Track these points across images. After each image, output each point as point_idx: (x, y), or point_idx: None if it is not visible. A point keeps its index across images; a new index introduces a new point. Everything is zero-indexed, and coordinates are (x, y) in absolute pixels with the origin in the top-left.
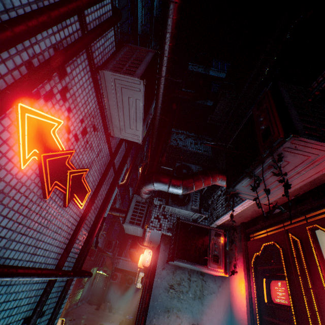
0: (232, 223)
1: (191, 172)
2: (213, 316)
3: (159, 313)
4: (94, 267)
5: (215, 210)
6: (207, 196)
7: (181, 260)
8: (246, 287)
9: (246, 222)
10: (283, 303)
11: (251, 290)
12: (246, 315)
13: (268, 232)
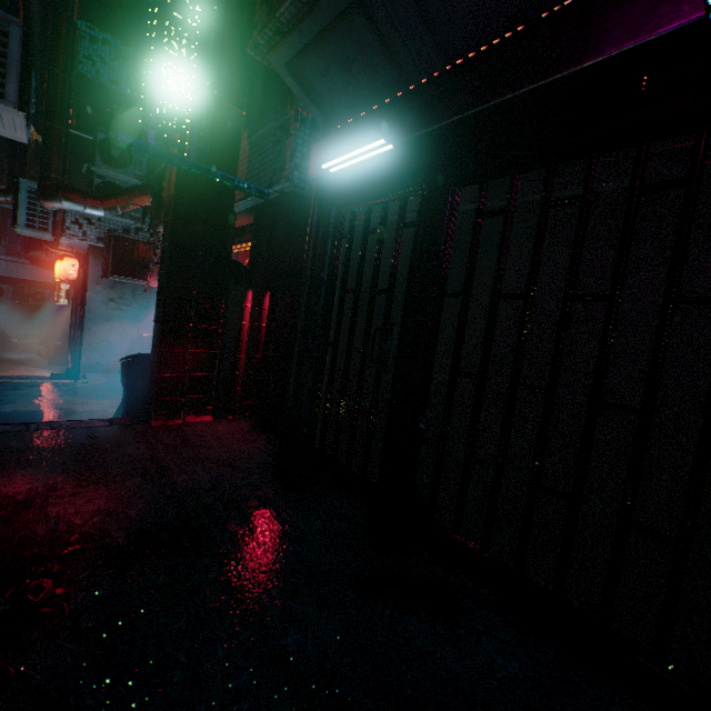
0: None
1: (129, 157)
2: None
3: (100, 323)
4: None
5: None
6: None
7: (118, 277)
8: None
9: None
10: None
11: None
12: None
13: None
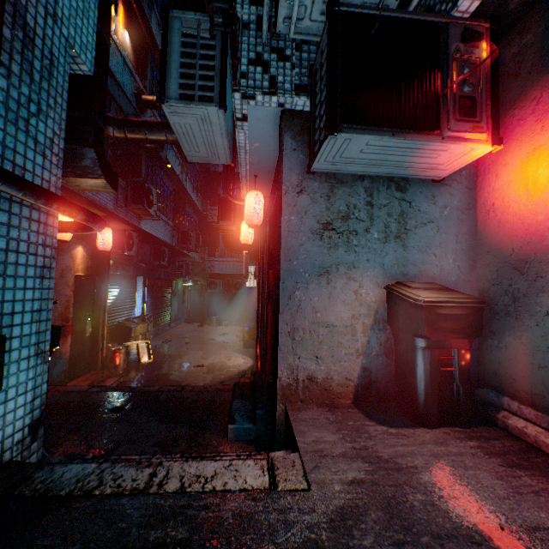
0: None
1: None
2: (430, 265)
3: (307, 280)
4: (175, 278)
5: None
6: None
7: (358, 130)
8: None
9: None
10: None
11: None
12: None
13: None
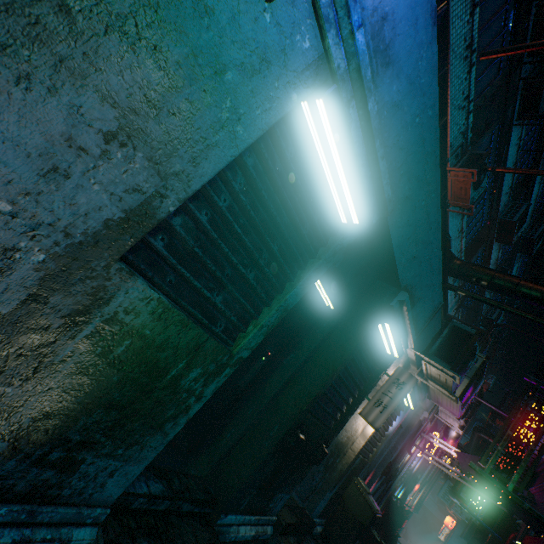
0: None
1: None
2: None
3: None
4: None
5: None
6: None
7: (465, 540)
8: None
9: None
10: None
11: None
12: None
13: None
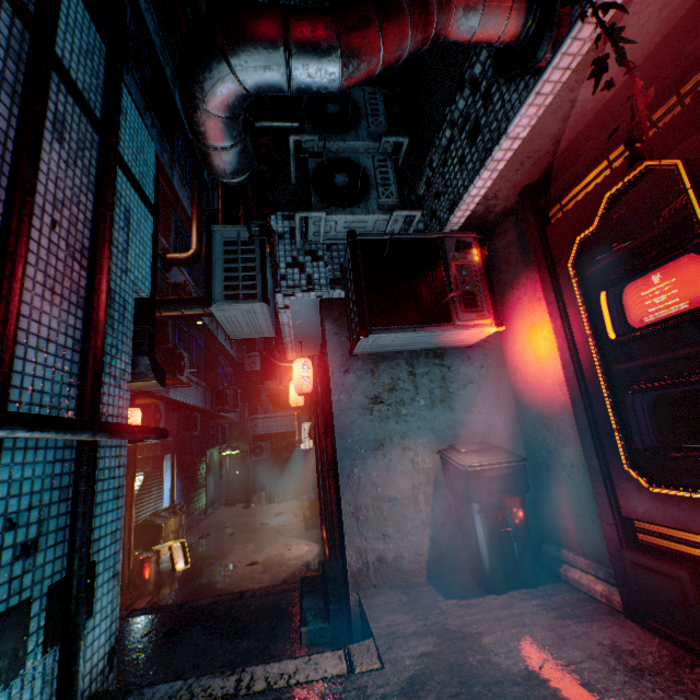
0: (495, 207)
1: (354, 109)
2: (479, 424)
3: (364, 456)
4: (210, 448)
5: (441, 196)
6: (411, 180)
7: (385, 330)
8: (556, 330)
9: (537, 181)
10: (672, 314)
11: (571, 330)
12: (558, 389)
13: (617, 161)
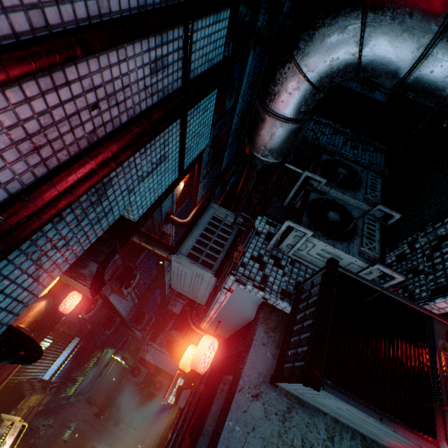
0: None
1: (358, 179)
2: None
3: None
4: (108, 348)
5: (421, 274)
6: None
7: (341, 392)
8: None
9: None
10: None
11: None
12: None
13: None
